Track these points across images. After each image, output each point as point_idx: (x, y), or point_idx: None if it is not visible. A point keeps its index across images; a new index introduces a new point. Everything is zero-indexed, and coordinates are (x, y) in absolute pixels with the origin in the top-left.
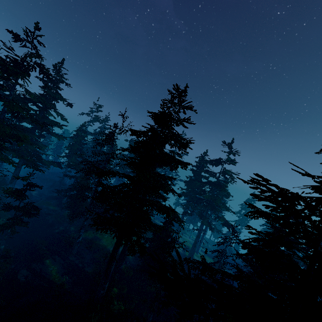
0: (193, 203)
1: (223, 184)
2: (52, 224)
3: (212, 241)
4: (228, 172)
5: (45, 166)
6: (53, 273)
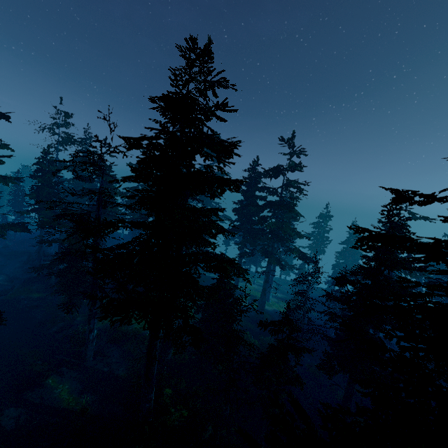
0: (253, 238)
1: (289, 202)
2: (44, 321)
3: (283, 280)
4: (293, 183)
5: (6, 233)
6: (64, 396)
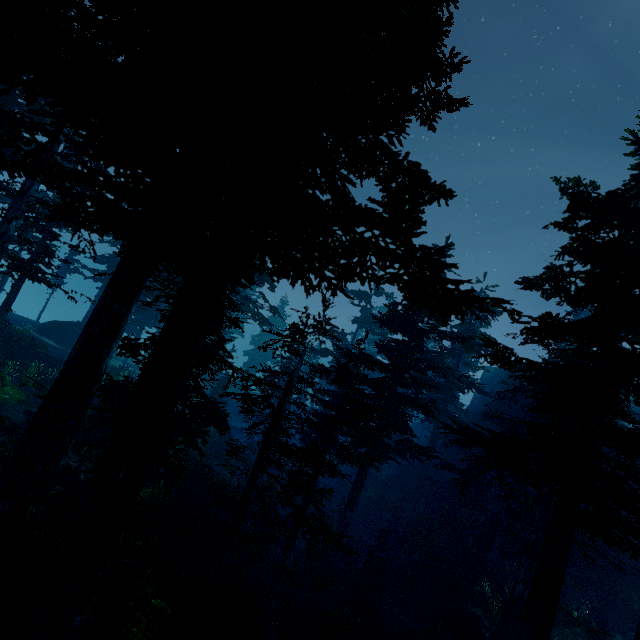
0: None
1: None
2: None
3: None
4: None
5: None
6: None
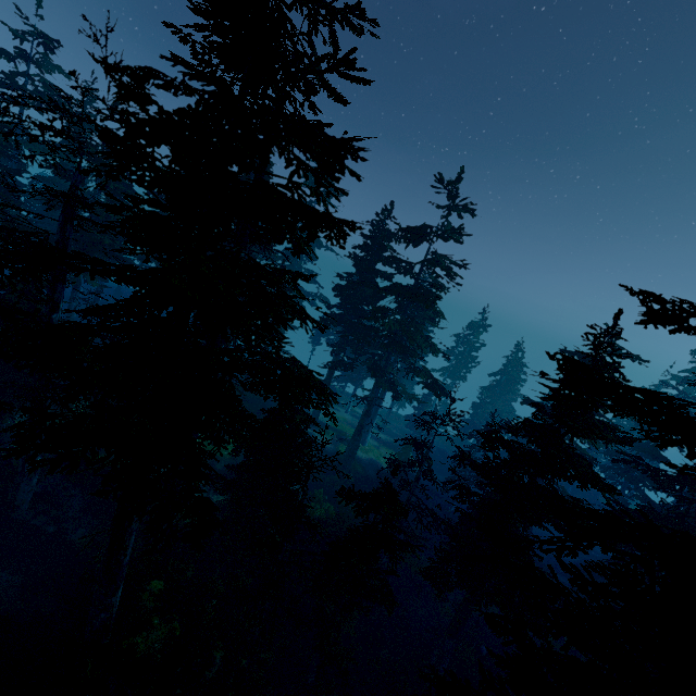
0: (357, 341)
1: (430, 292)
2: None
3: (393, 414)
4: (442, 261)
5: None
6: None
